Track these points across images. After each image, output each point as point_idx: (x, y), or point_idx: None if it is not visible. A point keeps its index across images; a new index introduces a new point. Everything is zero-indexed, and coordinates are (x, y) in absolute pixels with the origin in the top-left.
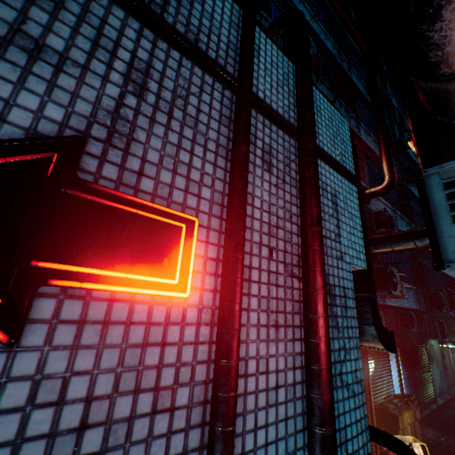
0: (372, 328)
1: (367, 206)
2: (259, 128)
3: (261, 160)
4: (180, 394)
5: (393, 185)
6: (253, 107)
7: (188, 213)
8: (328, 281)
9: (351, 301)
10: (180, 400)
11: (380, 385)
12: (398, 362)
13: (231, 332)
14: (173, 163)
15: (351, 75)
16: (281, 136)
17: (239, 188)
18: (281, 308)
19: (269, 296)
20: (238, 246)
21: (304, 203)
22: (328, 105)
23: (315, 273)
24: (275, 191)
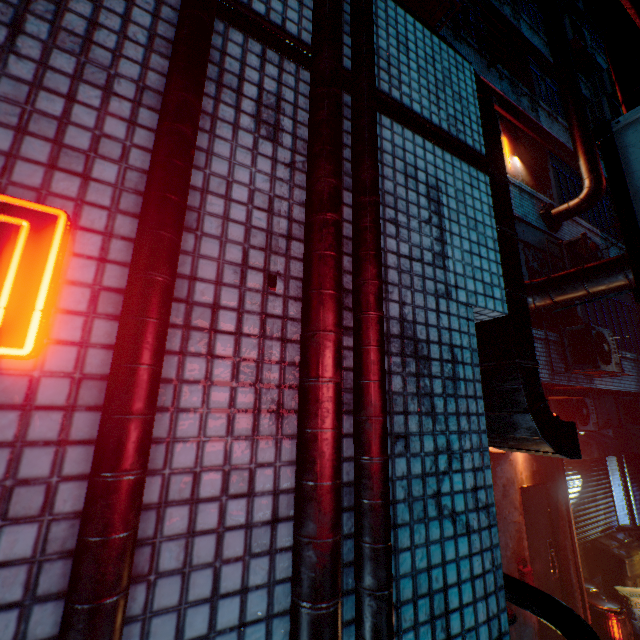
0: (528, 417)
1: (556, 235)
2: (252, 64)
3: (253, 119)
4: (13, 539)
5: (598, 195)
6: (237, 27)
7: (55, 206)
8: (414, 335)
9: (469, 369)
10: (12, 550)
11: (593, 512)
12: (624, 476)
13: (116, 418)
14: (18, 114)
15: (519, 26)
16: (306, 80)
17: (163, 153)
18: (294, 381)
19: (263, 358)
20: (149, 257)
21: (309, 174)
22: (427, 35)
23: (317, 300)
24: (287, 175)
